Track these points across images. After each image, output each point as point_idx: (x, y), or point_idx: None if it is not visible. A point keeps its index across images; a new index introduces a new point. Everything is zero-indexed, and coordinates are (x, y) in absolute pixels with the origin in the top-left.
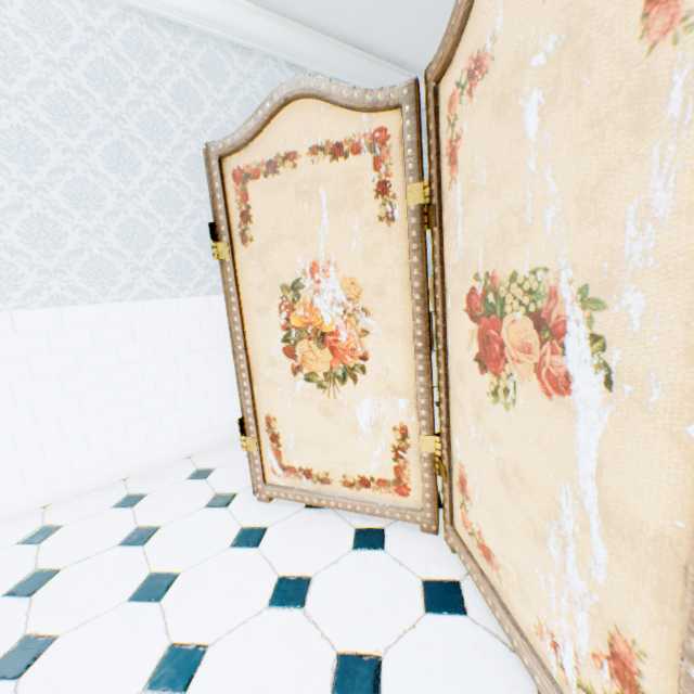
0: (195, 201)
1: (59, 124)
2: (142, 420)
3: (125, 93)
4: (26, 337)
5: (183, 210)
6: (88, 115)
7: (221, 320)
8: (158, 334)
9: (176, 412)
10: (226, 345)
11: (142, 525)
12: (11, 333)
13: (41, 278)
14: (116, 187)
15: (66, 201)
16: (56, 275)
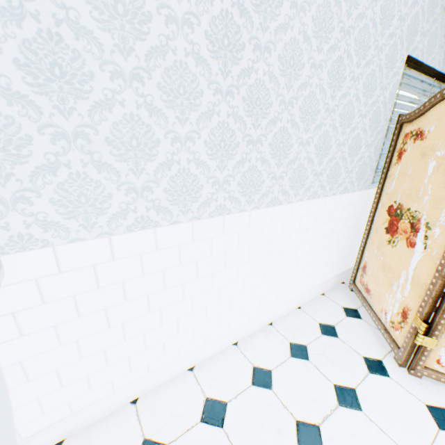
0: (359, 114)
1: (315, 37)
2: (285, 285)
3: (357, 4)
4: (252, 231)
5: (351, 123)
6: (332, 28)
7: (339, 212)
8: (309, 224)
9: (300, 279)
10: (335, 231)
11: (336, 384)
12: (246, 228)
13: (270, 183)
14: (326, 101)
15: (299, 114)
16: (277, 181)
